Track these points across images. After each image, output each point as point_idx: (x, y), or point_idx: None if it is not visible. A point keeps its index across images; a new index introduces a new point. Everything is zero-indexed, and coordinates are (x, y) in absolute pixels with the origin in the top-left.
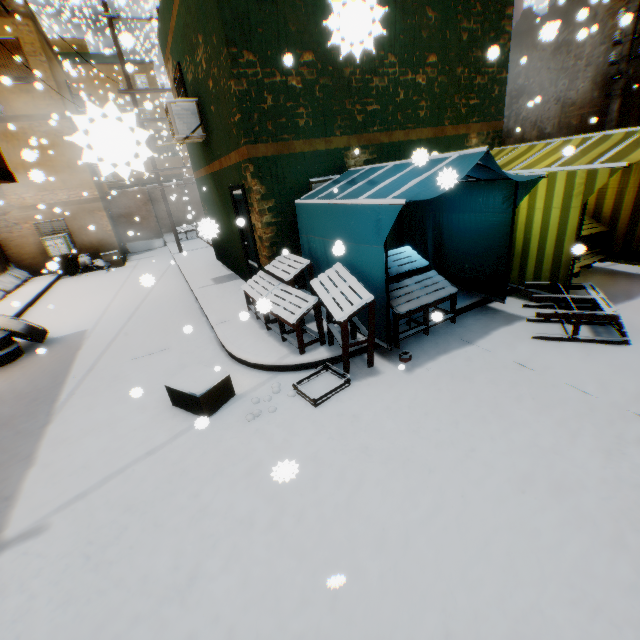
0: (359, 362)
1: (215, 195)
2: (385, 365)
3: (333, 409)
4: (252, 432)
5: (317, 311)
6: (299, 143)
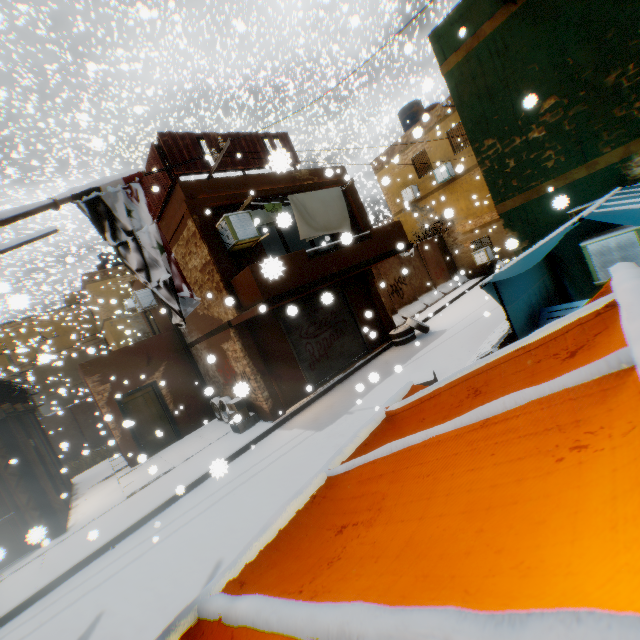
0: None
1: None
2: None
3: None
4: None
5: None
6: (548, 183)
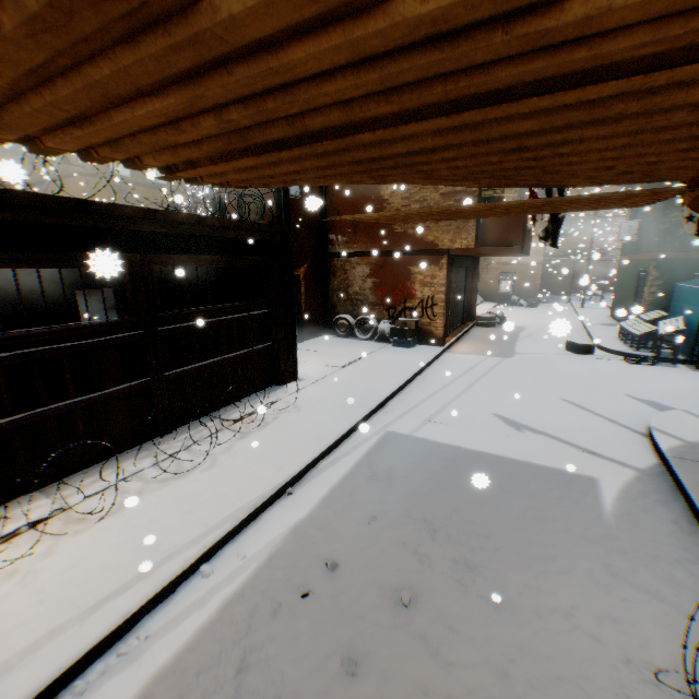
0: (667, 363)
1: (627, 272)
2: (682, 367)
3: (636, 365)
4: (595, 360)
5: (653, 334)
6: (693, 253)
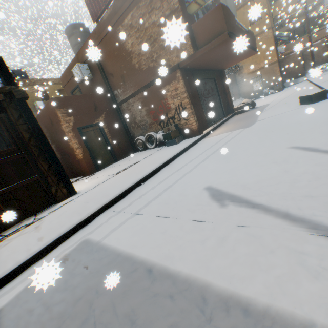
0: None
1: None
2: None
3: None
4: None
5: None
6: None
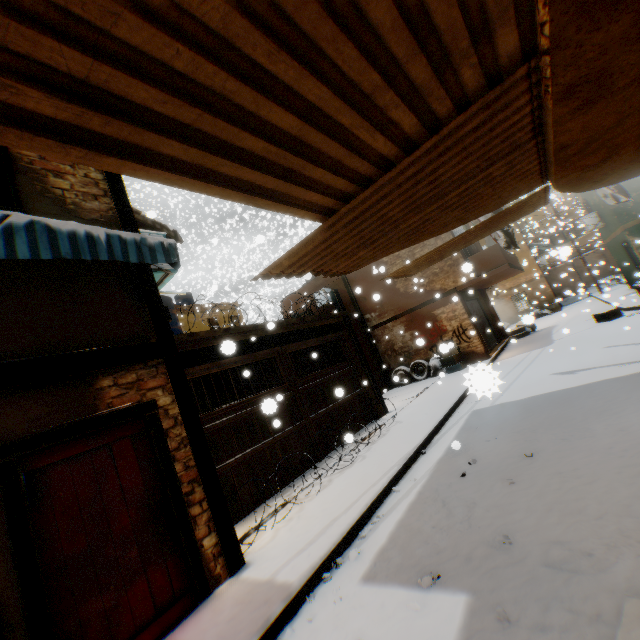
0: None
1: (615, 249)
2: None
3: None
4: (625, 318)
5: None
6: None
